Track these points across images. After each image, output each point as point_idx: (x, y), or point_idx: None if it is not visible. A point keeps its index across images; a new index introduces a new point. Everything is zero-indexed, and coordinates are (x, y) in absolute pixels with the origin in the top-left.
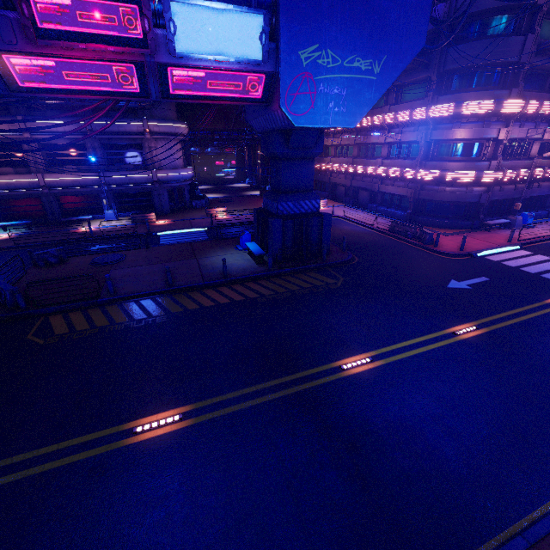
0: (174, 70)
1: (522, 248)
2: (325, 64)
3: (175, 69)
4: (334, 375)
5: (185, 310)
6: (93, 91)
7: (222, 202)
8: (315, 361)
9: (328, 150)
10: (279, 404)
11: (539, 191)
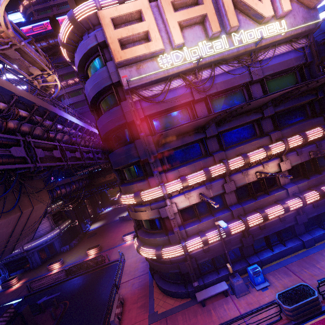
0: None
1: None
2: None
3: None
4: None
5: None
6: None
7: (87, 238)
8: None
9: None
10: None
11: (266, 230)
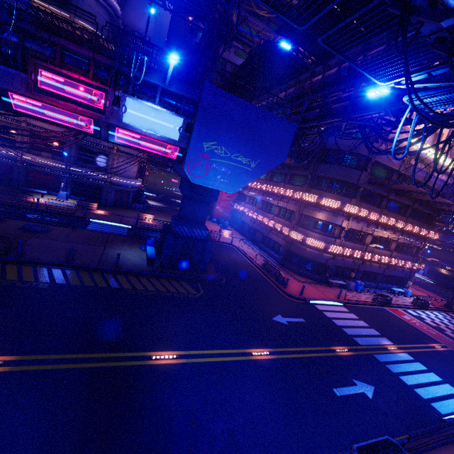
0: (120, 129)
1: (344, 306)
2: (219, 153)
3: (121, 129)
4: (142, 362)
5: (67, 284)
6: (62, 125)
7: (157, 210)
8: (136, 347)
9: (245, 198)
10: (85, 372)
11: (370, 268)
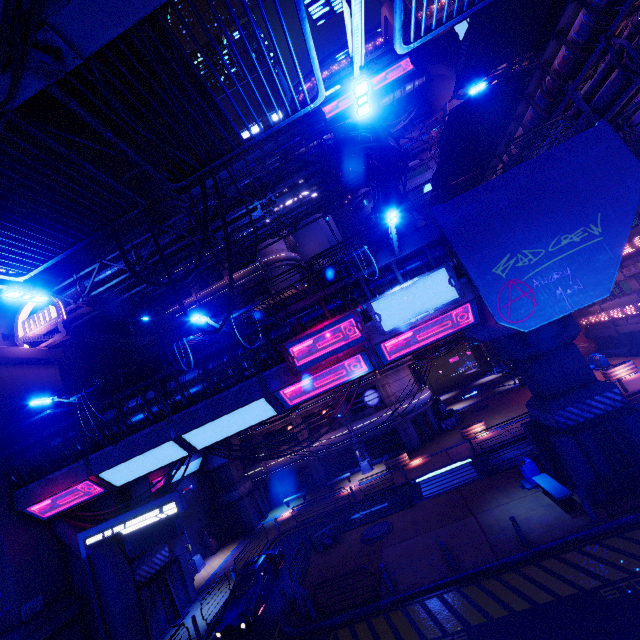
0: (387, 342)
1: None
2: (526, 263)
3: (388, 341)
4: None
5: (488, 620)
6: (334, 385)
7: (475, 411)
8: None
9: None
10: None
11: None
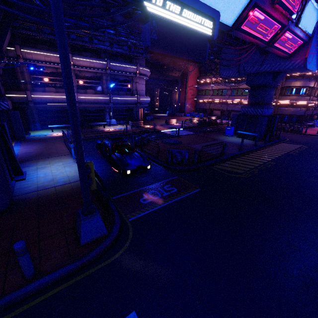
0: (287, 32)
1: None
2: None
3: (288, 32)
4: None
5: (272, 159)
6: (256, 37)
7: (155, 118)
8: None
9: (206, 92)
10: None
11: (315, 111)
